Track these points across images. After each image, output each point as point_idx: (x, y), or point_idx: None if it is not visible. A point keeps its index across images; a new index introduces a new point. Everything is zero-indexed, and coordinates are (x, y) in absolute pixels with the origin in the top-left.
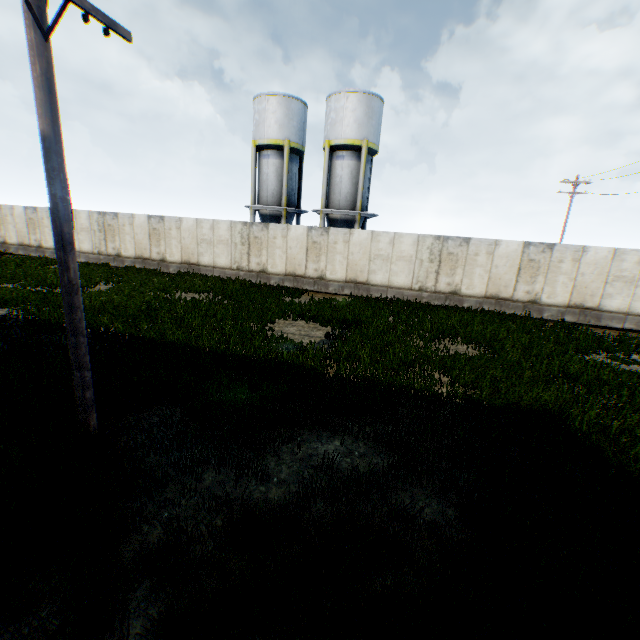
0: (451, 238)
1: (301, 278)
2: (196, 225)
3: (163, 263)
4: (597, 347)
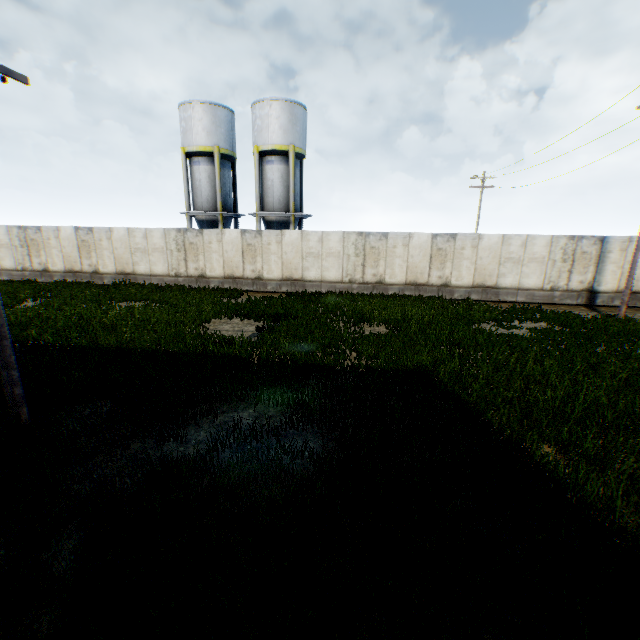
0: (372, 234)
1: (240, 280)
2: (128, 234)
3: (97, 275)
4: (489, 318)
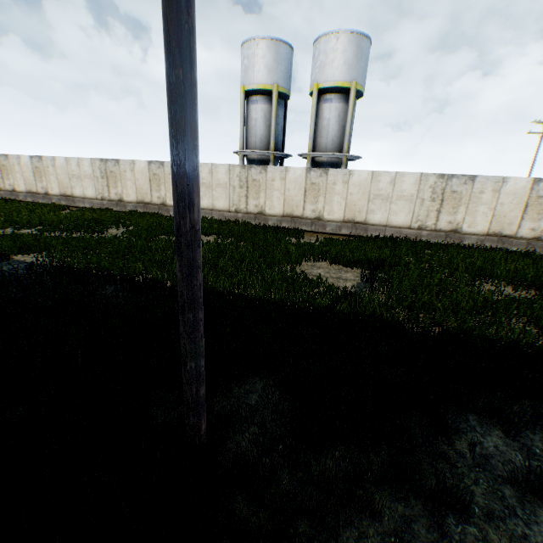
0: (455, 176)
1: (298, 219)
2: None
3: (163, 207)
4: None
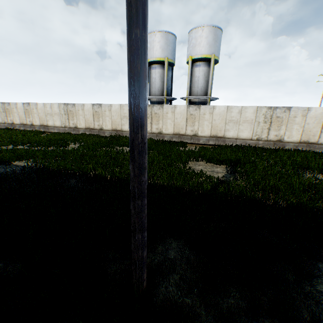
0: (278, 107)
1: (183, 136)
2: (120, 108)
3: (101, 131)
4: None
